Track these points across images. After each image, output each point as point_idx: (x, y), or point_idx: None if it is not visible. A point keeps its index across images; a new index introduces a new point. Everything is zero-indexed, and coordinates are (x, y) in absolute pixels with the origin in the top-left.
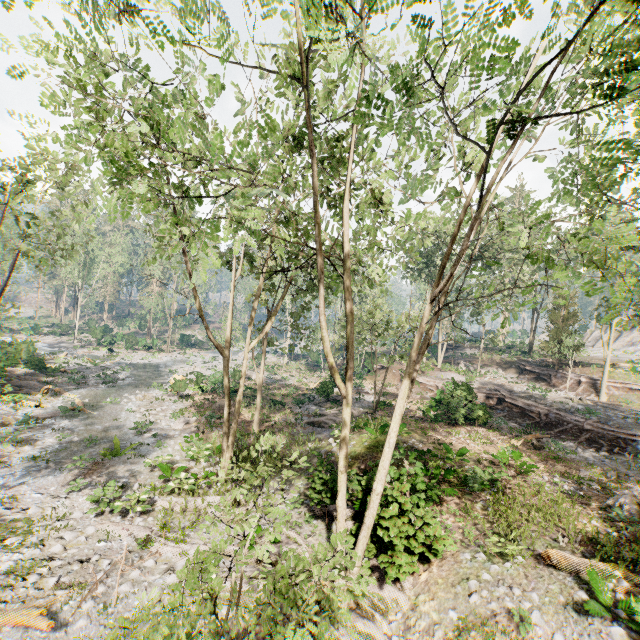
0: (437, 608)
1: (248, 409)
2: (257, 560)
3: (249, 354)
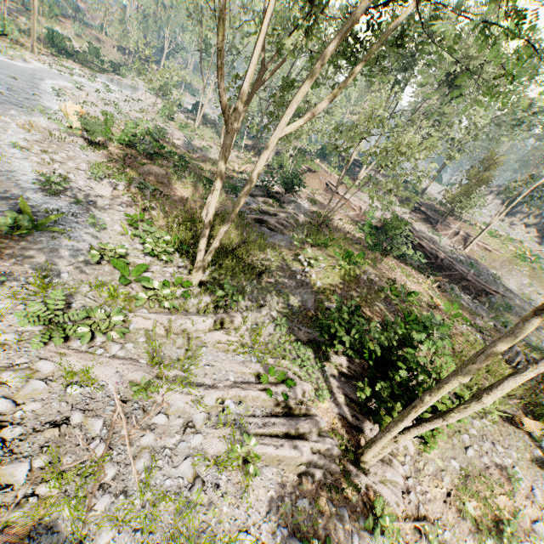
0: (440, 456)
1: (181, 183)
2: (276, 404)
3: (151, 98)
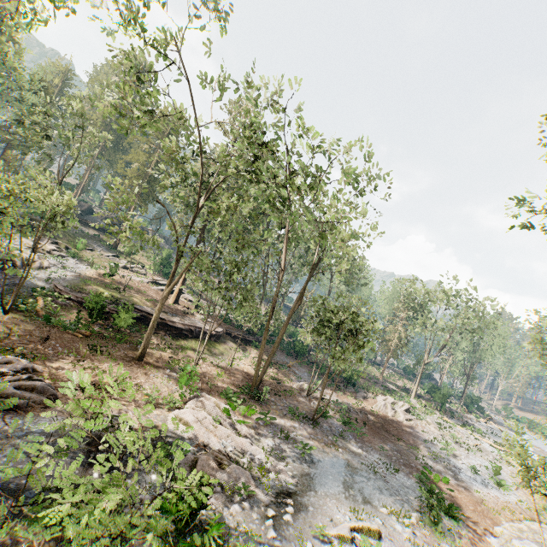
0: None
1: None
2: None
3: None
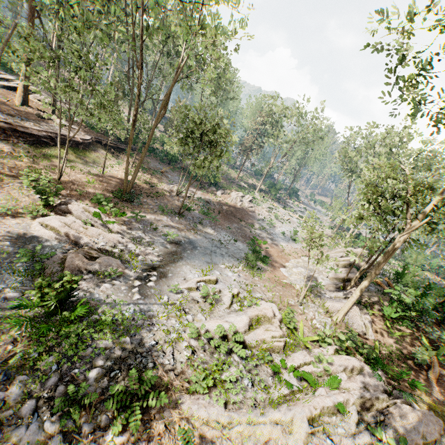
0: None
1: None
2: None
3: None
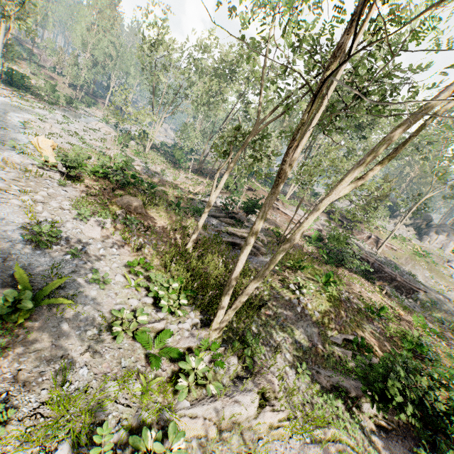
0: None
1: (156, 211)
2: None
3: (105, 127)
